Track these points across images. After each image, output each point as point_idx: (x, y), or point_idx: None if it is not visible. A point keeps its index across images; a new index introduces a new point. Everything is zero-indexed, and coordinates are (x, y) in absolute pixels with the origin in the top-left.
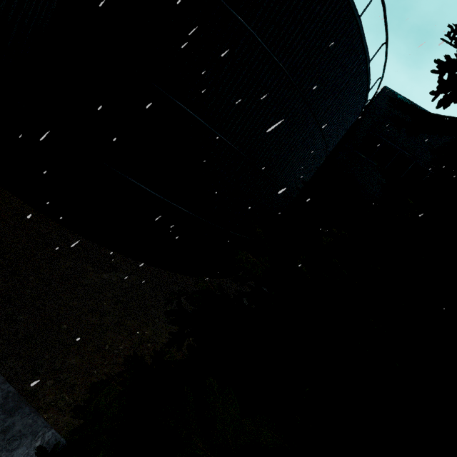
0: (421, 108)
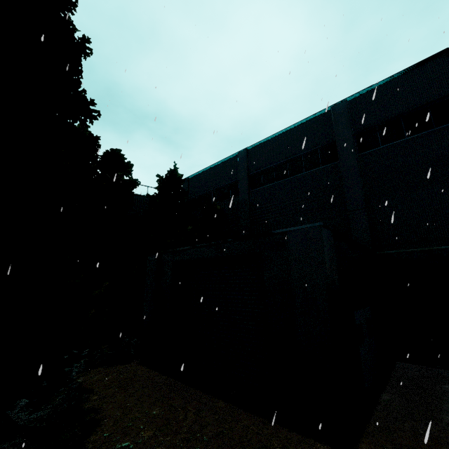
0: (198, 172)
